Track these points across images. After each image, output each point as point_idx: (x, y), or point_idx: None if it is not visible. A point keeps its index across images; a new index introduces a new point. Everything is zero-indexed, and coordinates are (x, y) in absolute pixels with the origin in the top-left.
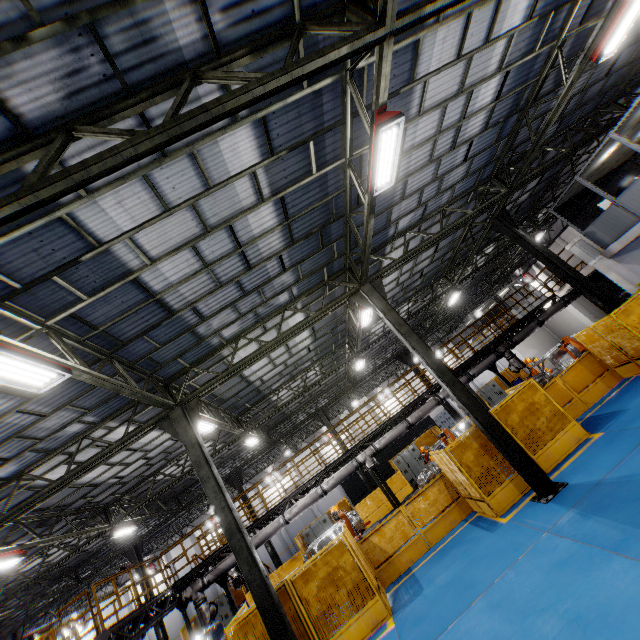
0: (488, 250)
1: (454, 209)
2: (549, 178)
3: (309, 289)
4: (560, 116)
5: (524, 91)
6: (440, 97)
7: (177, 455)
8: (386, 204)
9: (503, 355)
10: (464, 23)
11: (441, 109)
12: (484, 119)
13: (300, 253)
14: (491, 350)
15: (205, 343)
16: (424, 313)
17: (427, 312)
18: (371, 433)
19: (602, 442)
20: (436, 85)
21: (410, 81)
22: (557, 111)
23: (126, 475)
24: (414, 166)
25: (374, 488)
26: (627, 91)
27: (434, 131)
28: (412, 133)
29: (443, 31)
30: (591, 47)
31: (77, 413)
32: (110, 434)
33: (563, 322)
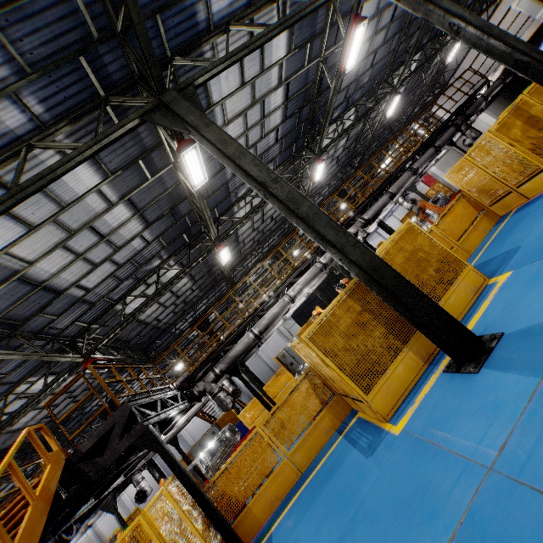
0: (412, 68)
1: None
2: None
3: None
4: None
5: None
6: None
7: (146, 275)
8: None
9: (460, 128)
10: None
11: None
12: None
13: None
14: None
15: (190, 9)
16: (355, 145)
17: (359, 142)
18: (354, 212)
19: None
20: None
21: None
22: None
23: (92, 288)
24: None
25: None
26: None
27: None
28: None
29: None
30: None
31: (11, 70)
32: (68, 176)
33: None
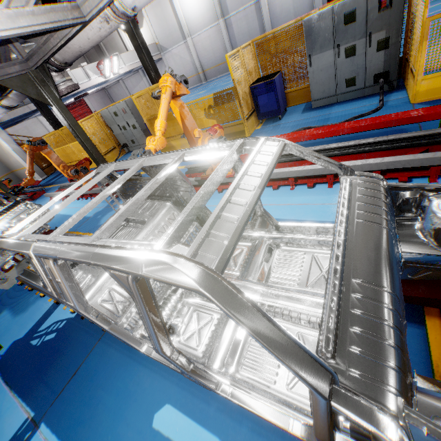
0: None
1: None
2: None
3: None
4: None
5: None
6: None
7: None
8: None
9: None
10: None
11: None
12: None
13: None
14: None
15: None
16: None
17: None
18: None
19: None
20: None
21: None
22: None
23: None
24: None
25: None
26: None
27: None
28: None
29: None
30: None
31: None
32: None
33: None
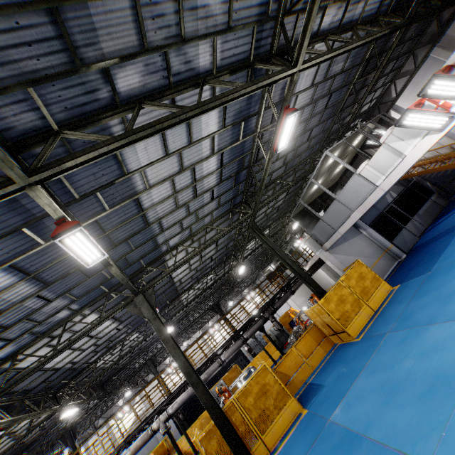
0: (266, 232)
1: (215, 227)
2: (295, 190)
3: (92, 300)
4: (283, 163)
5: (244, 158)
6: (164, 175)
7: None
8: (147, 237)
9: (268, 319)
10: (161, 137)
11: (170, 181)
12: (217, 177)
13: (64, 286)
14: (267, 309)
15: None
16: (228, 275)
17: (230, 275)
18: (168, 397)
19: (303, 424)
20: (155, 170)
21: (124, 174)
22: (266, 173)
23: None
24: (163, 212)
25: (189, 425)
26: (326, 146)
27: (171, 192)
28: (148, 198)
29: (141, 144)
30: (273, 141)
31: None
32: None
33: (318, 278)
